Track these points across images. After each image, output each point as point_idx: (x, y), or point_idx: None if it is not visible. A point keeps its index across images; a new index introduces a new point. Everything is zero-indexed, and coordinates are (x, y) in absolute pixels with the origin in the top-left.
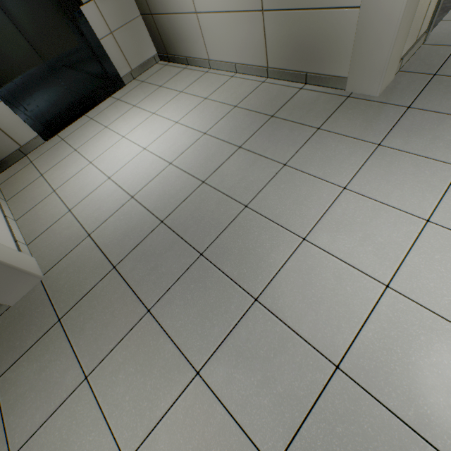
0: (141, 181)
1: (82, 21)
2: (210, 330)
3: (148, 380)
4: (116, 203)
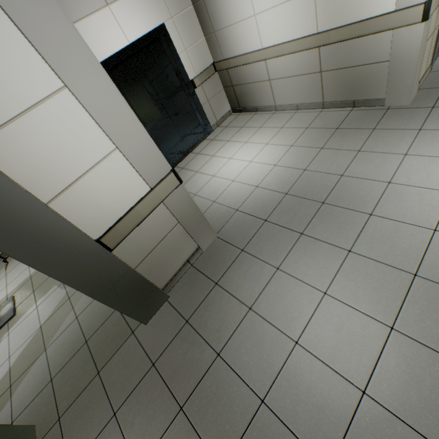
0: (259, 178)
1: (195, 97)
2: (347, 233)
3: (319, 260)
4: (247, 191)
